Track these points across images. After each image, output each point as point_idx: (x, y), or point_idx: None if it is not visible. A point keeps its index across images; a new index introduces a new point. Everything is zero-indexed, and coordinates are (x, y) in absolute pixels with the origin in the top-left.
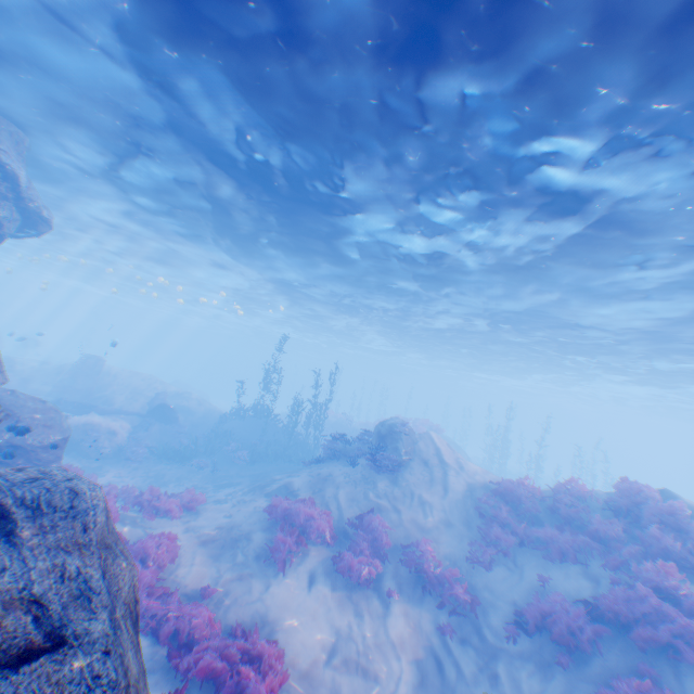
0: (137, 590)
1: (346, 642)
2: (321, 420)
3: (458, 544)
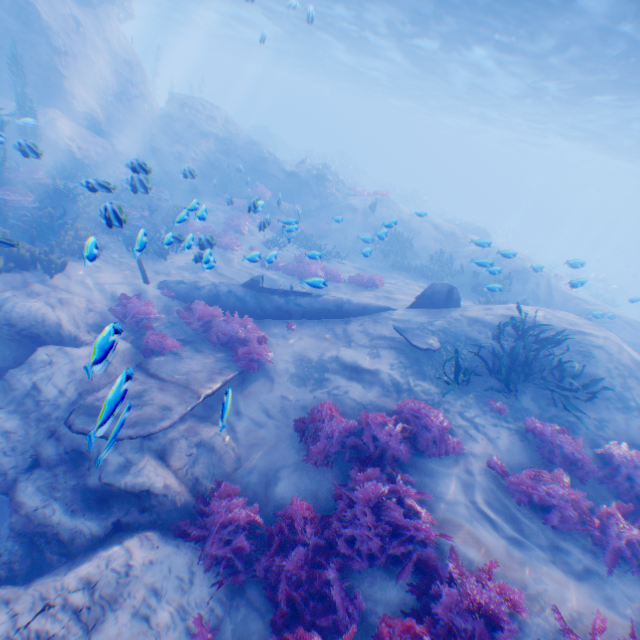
0: None
1: None
2: None
3: None
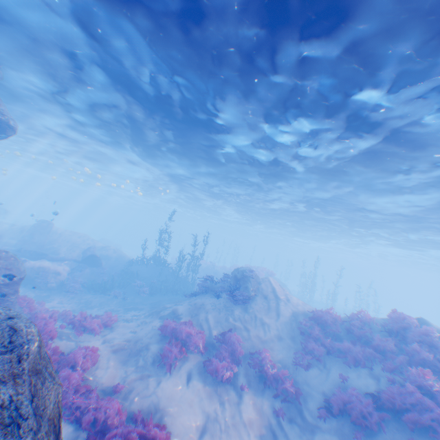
0: (61, 406)
1: (213, 423)
2: (197, 266)
3: (287, 353)
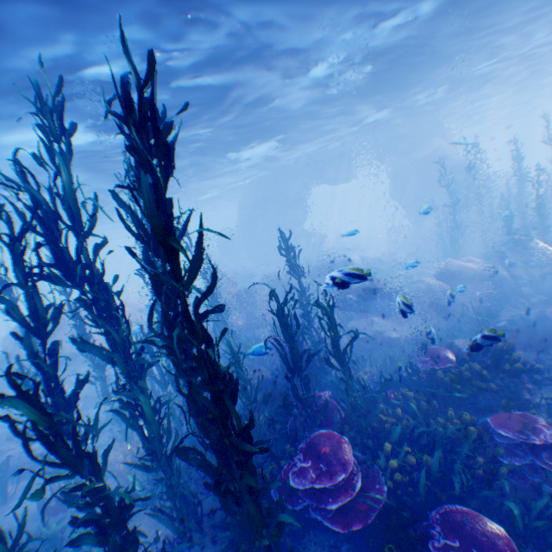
0: None
1: None
2: None
3: None
